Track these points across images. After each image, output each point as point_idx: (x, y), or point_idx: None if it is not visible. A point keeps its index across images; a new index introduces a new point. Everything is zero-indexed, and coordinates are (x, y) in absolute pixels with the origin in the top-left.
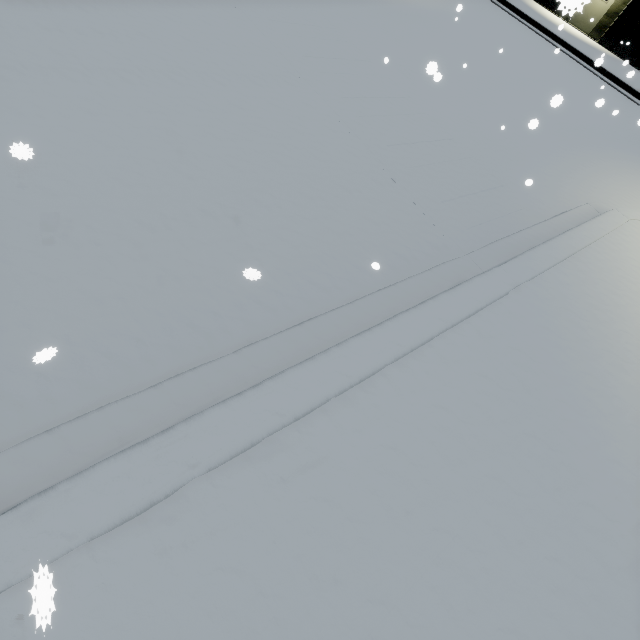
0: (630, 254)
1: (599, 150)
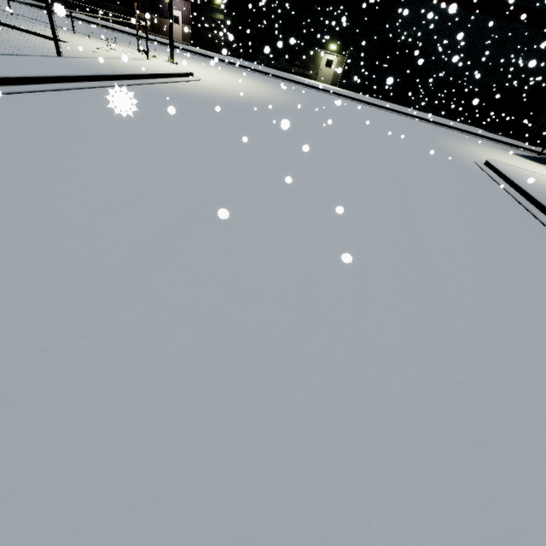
0: (515, 173)
1: (435, 141)
